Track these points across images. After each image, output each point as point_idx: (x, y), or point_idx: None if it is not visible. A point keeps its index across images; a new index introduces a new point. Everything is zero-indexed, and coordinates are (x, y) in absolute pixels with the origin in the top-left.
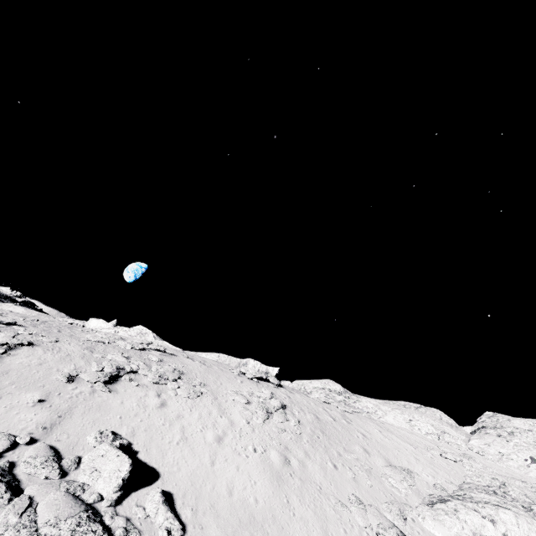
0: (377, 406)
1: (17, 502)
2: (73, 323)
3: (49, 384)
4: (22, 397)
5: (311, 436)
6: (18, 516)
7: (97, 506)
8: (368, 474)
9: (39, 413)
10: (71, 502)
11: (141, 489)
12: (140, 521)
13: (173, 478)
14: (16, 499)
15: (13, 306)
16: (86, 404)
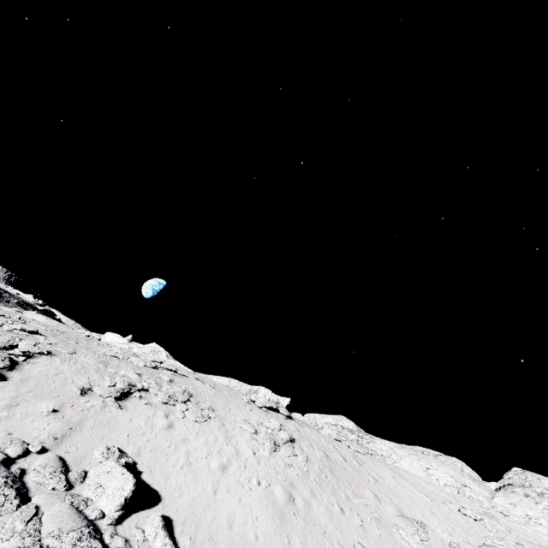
0: (392, 449)
1: (24, 509)
2: (90, 336)
3: (64, 395)
4: (37, 405)
5: (319, 475)
6: (24, 523)
7: (98, 523)
8: (377, 522)
9: (52, 423)
10: (74, 516)
11: (142, 511)
12: (138, 544)
13: (174, 503)
14: (24, 506)
15: (36, 315)
16: (96, 419)
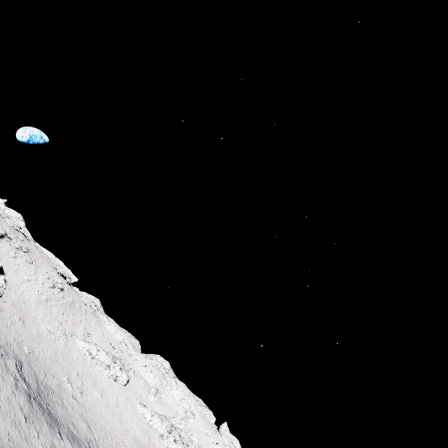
0: (109, 321)
1: None
2: None
3: None
4: None
5: (64, 304)
6: None
7: None
8: (73, 324)
9: None
10: None
11: None
12: None
13: (8, 278)
14: None
15: None
16: None
